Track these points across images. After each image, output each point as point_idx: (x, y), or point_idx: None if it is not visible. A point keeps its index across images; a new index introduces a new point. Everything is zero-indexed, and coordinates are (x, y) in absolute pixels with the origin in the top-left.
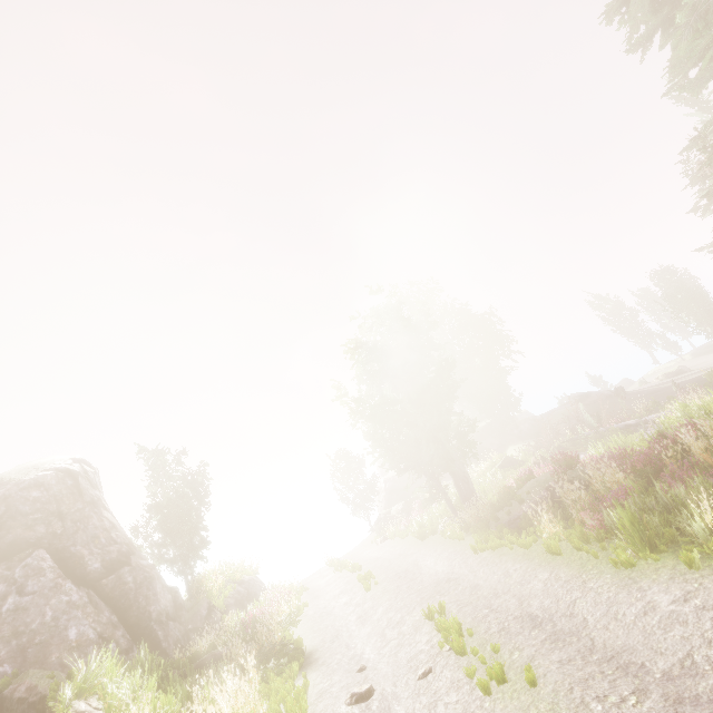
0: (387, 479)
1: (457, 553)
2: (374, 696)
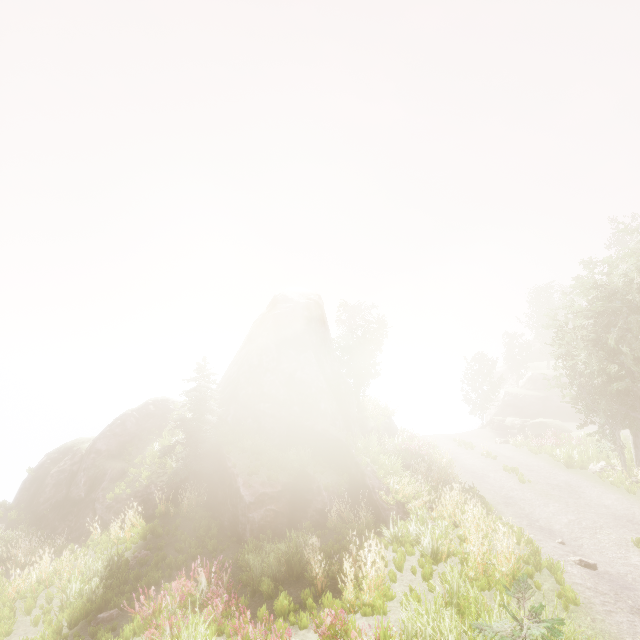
0: (508, 393)
1: (631, 502)
2: (600, 571)
